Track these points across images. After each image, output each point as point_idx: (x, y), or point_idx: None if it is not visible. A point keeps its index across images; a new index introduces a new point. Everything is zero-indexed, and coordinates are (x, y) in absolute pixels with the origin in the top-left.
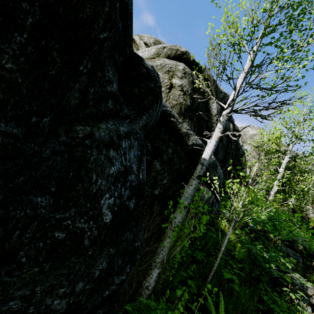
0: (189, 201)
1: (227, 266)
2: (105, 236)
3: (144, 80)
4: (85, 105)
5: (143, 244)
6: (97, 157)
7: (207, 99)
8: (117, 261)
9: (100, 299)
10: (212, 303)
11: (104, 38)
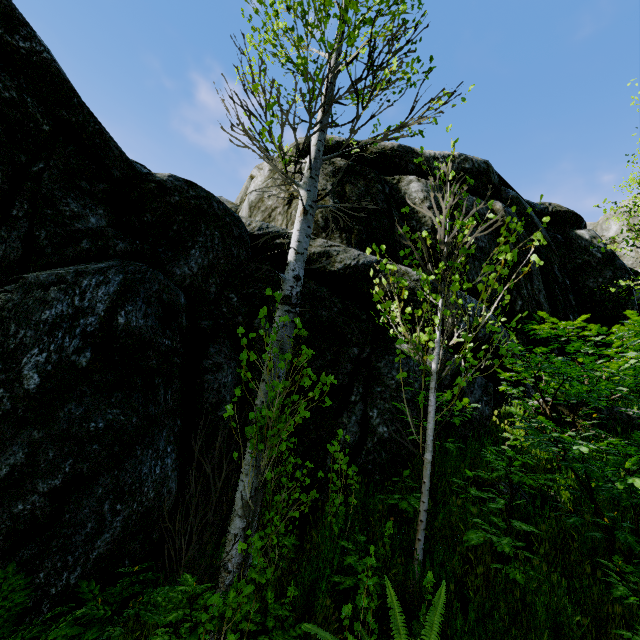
0: (275, 355)
1: (491, 516)
2: (25, 410)
3: (156, 198)
4: (38, 255)
5: (206, 466)
6: (21, 302)
7: (393, 184)
8: (46, 453)
9: (7, 516)
10: (398, 609)
11: (40, 170)
